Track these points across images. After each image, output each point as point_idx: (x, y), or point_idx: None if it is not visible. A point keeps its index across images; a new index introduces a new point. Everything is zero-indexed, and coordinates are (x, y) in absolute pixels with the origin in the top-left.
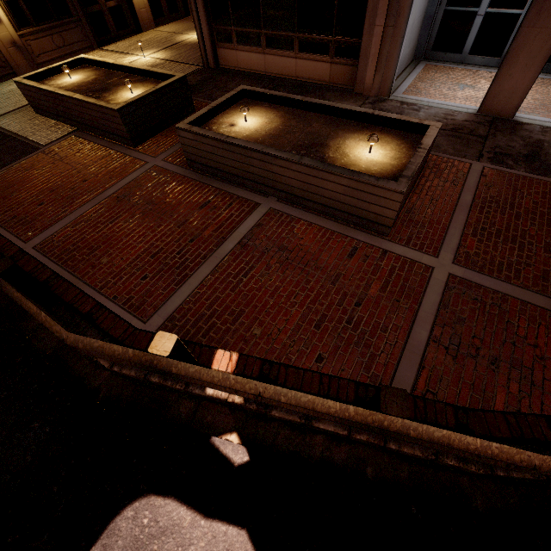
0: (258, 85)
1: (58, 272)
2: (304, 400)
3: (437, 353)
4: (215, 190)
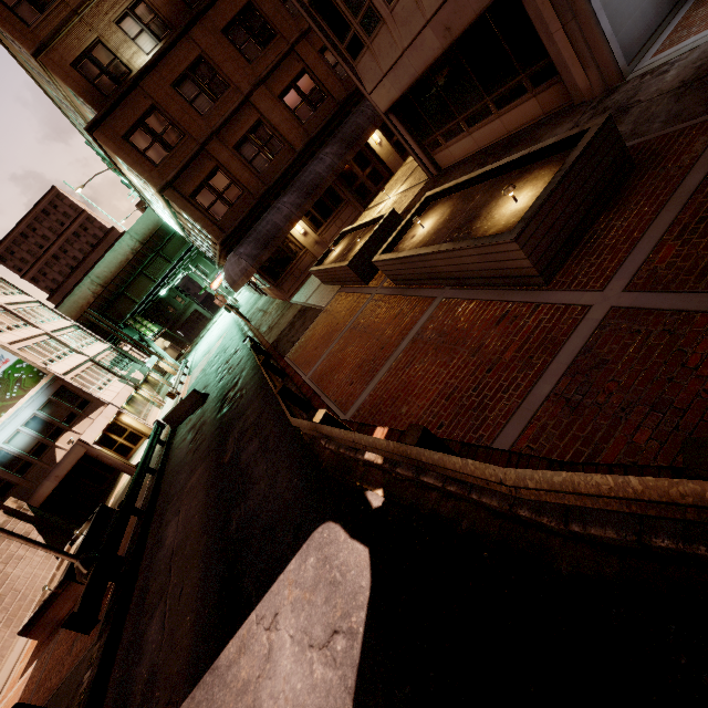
0: (470, 168)
1: (315, 390)
2: (371, 441)
3: (554, 406)
4: (407, 299)
